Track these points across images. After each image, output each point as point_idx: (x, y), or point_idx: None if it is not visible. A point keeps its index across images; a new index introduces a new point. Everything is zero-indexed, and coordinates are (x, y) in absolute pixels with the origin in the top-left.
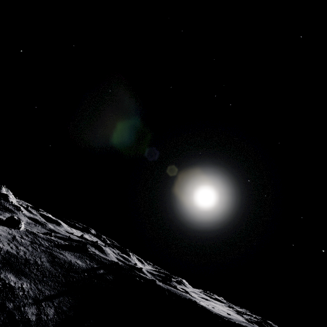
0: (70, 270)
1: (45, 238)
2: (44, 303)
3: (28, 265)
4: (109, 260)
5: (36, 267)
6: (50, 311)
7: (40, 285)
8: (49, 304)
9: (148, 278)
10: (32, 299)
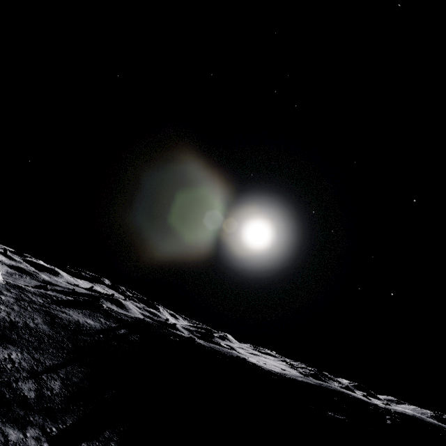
0: (79, 332)
1: (37, 293)
2: (46, 376)
3: (16, 329)
4: (132, 317)
5: (28, 331)
6: (55, 385)
7: (37, 354)
8: (53, 376)
9: (185, 335)
10: (28, 371)
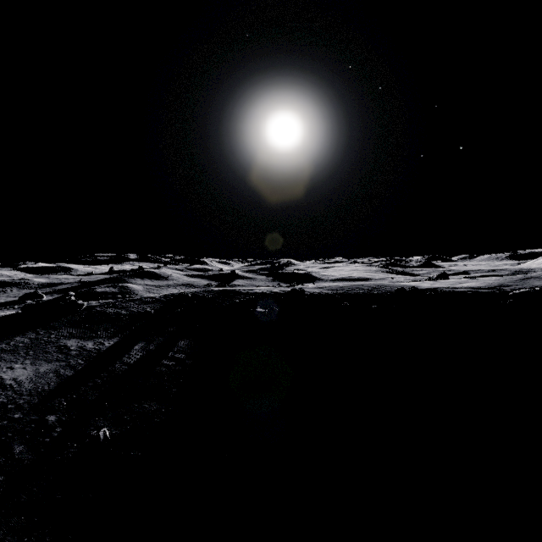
0: None
1: None
2: None
3: None
4: (157, 298)
5: None
6: None
7: None
8: None
9: (278, 291)
10: None
